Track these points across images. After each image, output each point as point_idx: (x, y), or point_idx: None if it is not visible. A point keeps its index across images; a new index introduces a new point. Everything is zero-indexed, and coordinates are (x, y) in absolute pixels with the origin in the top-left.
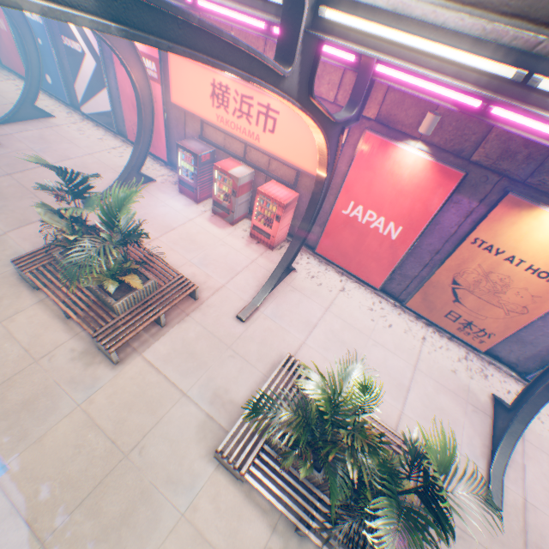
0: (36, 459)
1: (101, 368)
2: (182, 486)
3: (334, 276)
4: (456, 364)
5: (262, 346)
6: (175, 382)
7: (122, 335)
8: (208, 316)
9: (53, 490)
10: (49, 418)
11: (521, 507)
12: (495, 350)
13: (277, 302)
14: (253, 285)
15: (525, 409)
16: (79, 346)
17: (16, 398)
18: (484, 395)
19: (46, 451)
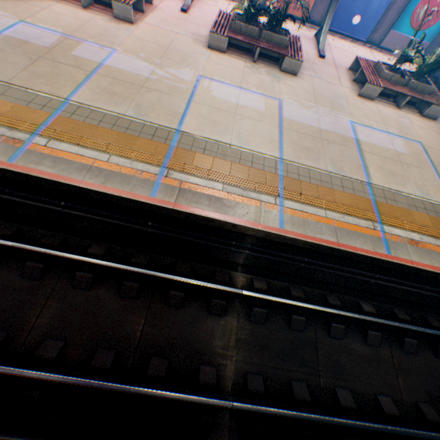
0: (127, 49)
1: (126, 26)
2: (200, 55)
3: (221, 0)
4: (296, 29)
5: (203, 22)
6: (169, 31)
7: (130, 0)
8: (165, 12)
9: (146, 55)
10: (119, 39)
11: (332, 59)
12: (312, 18)
13: (198, 8)
14: (179, 2)
15: (327, 19)
16: (105, 19)
17: (93, 34)
18: (311, 37)
19: (130, 47)
